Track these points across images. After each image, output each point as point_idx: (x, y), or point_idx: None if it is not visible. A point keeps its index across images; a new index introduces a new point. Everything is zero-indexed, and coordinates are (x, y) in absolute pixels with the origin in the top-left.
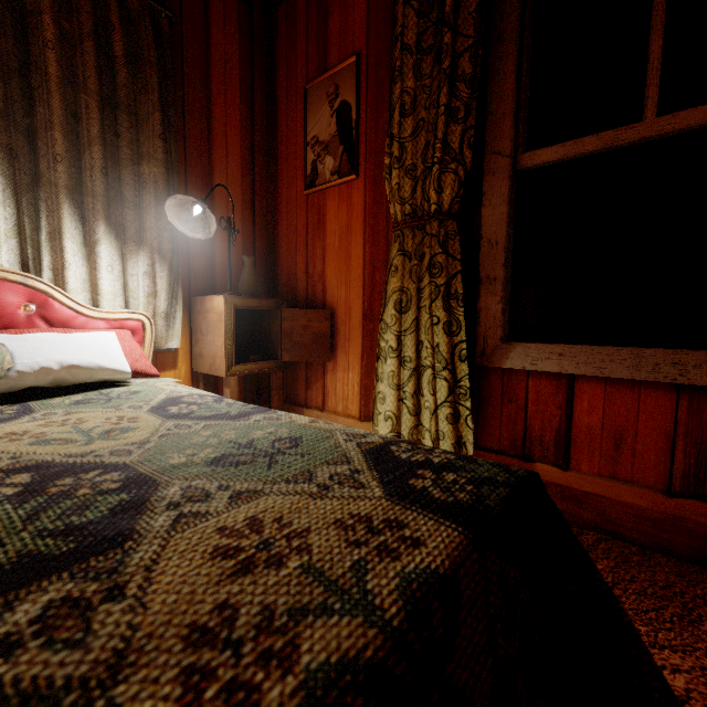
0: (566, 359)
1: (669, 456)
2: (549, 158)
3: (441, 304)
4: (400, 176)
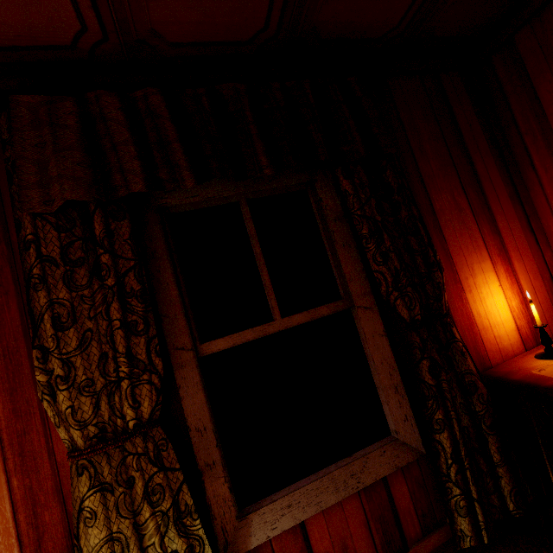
0: (294, 508)
1: (372, 538)
2: (224, 347)
3: (174, 531)
4: (72, 397)
